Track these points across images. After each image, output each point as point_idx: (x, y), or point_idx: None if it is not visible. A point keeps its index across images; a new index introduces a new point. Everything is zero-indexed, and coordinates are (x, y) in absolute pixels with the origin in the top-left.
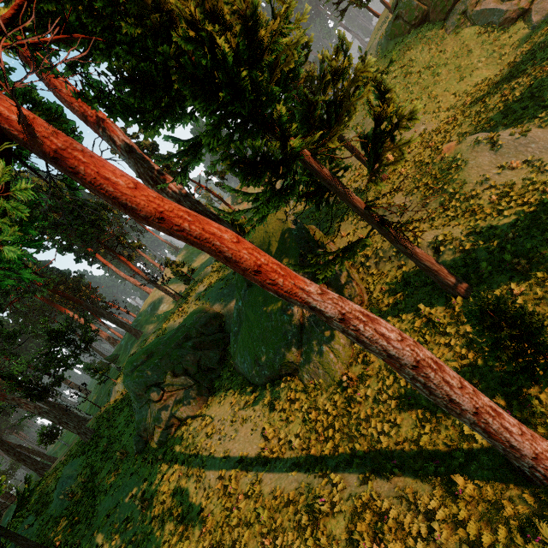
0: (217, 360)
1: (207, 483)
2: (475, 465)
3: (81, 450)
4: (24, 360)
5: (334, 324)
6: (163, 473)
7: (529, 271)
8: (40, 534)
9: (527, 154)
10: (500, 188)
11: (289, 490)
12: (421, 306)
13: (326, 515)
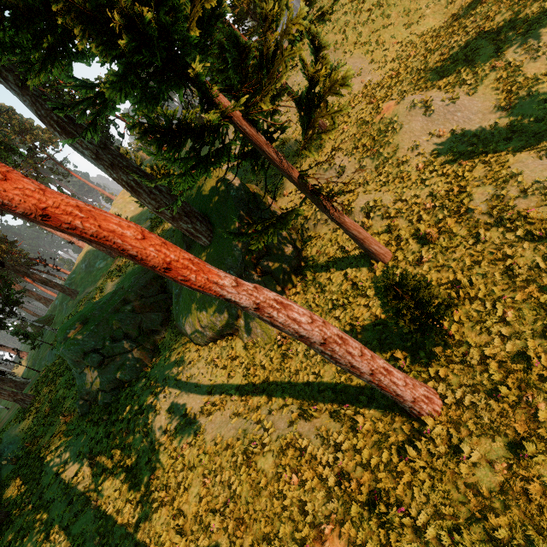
0: (160, 322)
1: (154, 437)
2: (375, 405)
3: (21, 416)
4: None
5: (250, 313)
6: (110, 432)
7: (437, 240)
8: None
9: (453, 123)
10: (426, 156)
11: (228, 436)
12: (349, 271)
13: (257, 454)
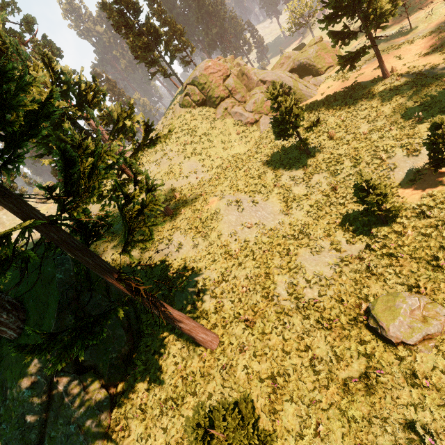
0: None
1: None
2: None
3: None
4: None
5: None
6: None
7: (255, 324)
8: None
9: (256, 218)
10: (241, 242)
11: None
12: (179, 360)
13: None
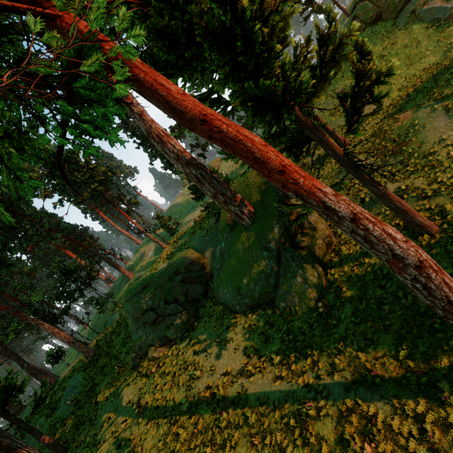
0: (201, 293)
1: (196, 392)
2: None
3: (84, 366)
4: (40, 292)
5: (344, 225)
6: (156, 384)
7: None
8: (50, 433)
9: None
10: None
11: (273, 398)
12: None
13: (312, 418)
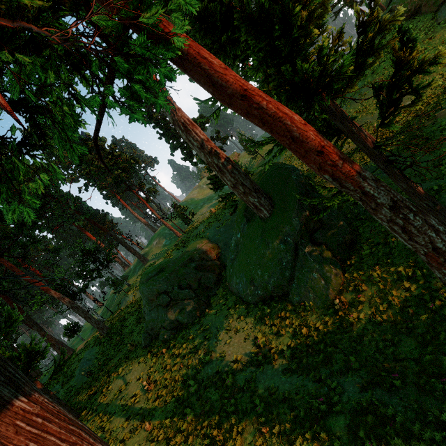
0: (214, 281)
1: (205, 375)
2: None
3: (98, 341)
4: (63, 269)
5: (382, 212)
6: (166, 364)
7: None
8: (64, 399)
9: None
10: None
11: (283, 389)
12: None
13: (324, 413)
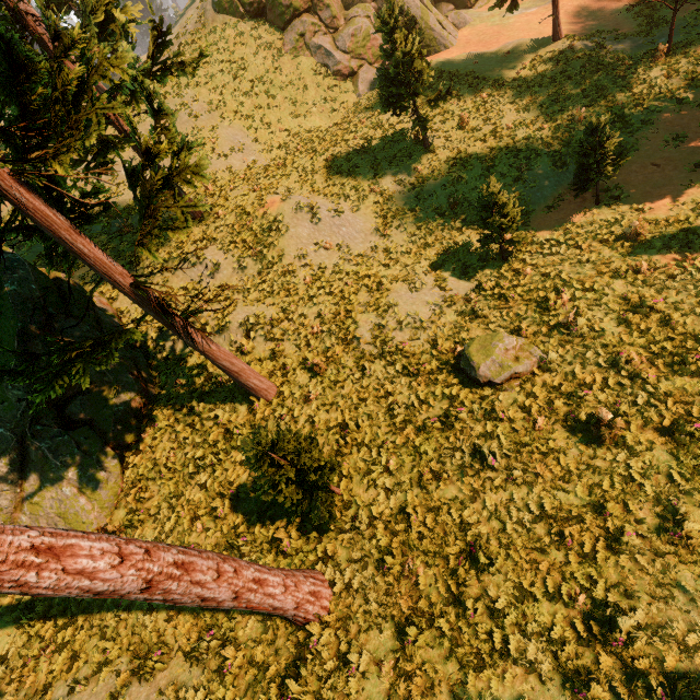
0: None
1: None
2: (252, 619)
3: None
4: None
5: None
6: None
7: (326, 371)
8: None
9: (339, 237)
10: (314, 269)
11: None
12: (221, 413)
13: None
